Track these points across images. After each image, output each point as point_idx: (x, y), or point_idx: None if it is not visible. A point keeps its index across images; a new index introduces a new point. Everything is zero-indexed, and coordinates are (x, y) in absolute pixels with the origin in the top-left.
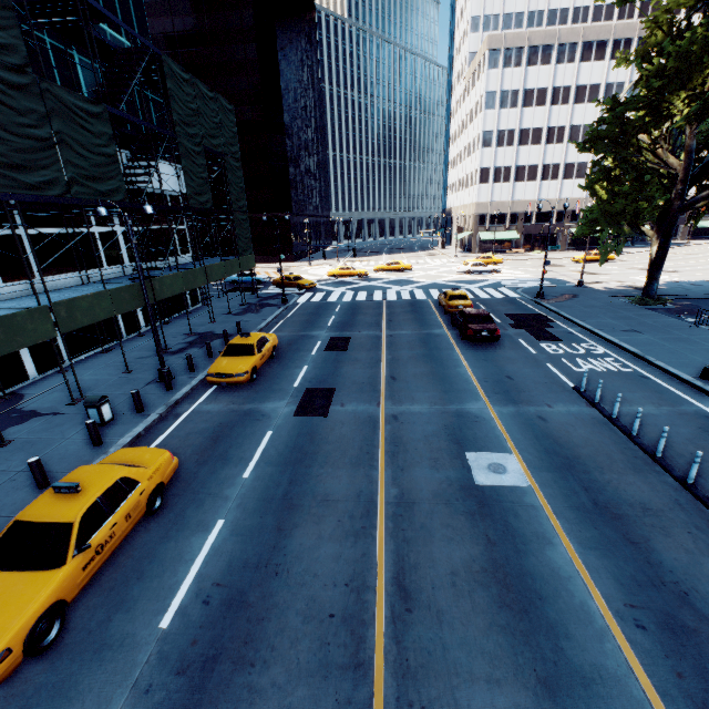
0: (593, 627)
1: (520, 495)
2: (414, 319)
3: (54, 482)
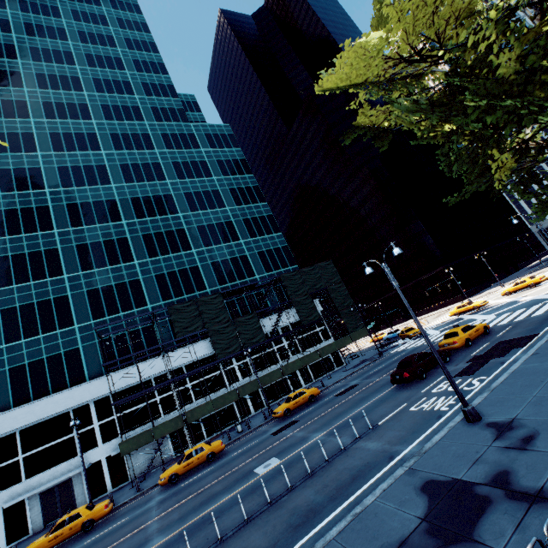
0: (199, 513)
1: (253, 477)
2: None
3: None
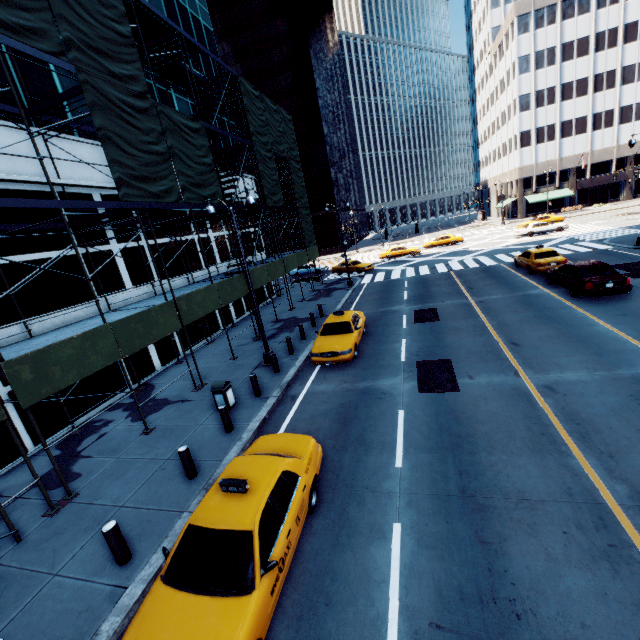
0: None
1: None
2: (497, 283)
3: (200, 471)
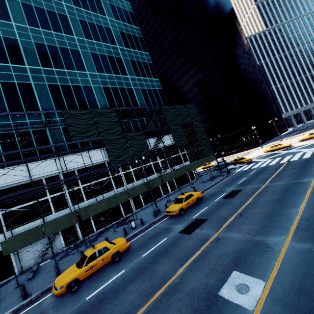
0: None
1: None
2: (295, 172)
3: None
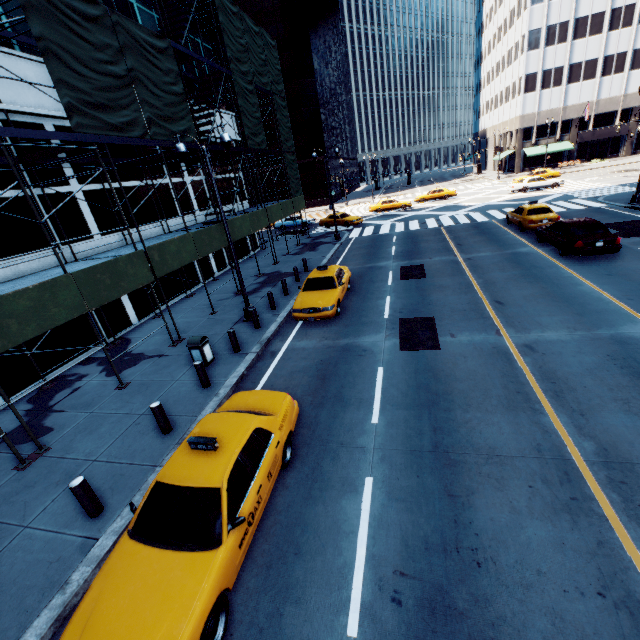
0: None
1: None
2: (487, 240)
3: (175, 426)
